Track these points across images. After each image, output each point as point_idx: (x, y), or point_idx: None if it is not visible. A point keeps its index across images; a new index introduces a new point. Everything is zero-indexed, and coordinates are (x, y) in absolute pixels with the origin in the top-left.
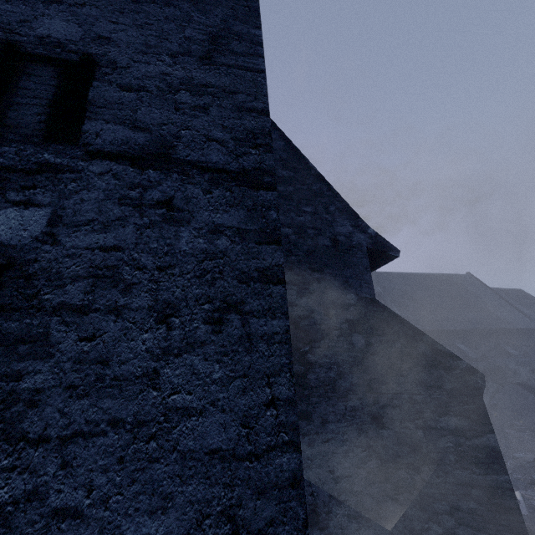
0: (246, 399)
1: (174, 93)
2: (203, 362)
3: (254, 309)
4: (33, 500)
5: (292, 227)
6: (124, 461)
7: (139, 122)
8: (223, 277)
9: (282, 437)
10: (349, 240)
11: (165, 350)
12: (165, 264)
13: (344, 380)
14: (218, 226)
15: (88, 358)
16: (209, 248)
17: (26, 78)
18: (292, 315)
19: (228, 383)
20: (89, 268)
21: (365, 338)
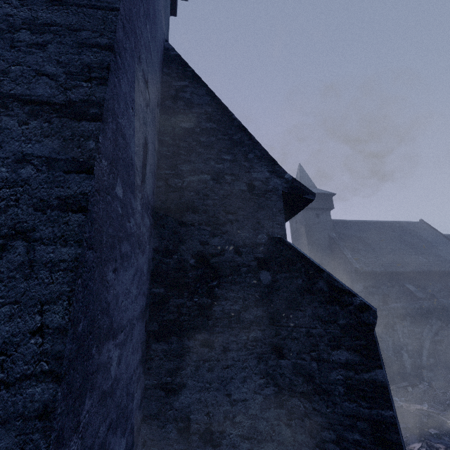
0: (11, 325)
1: (13, 32)
2: None
3: (44, 236)
4: None
5: (210, 174)
6: None
7: None
8: (18, 204)
9: (42, 366)
10: (265, 185)
11: None
12: None
13: (249, 313)
14: (26, 156)
15: None
16: (10, 177)
17: None
18: (204, 253)
19: None
20: None
21: (272, 275)
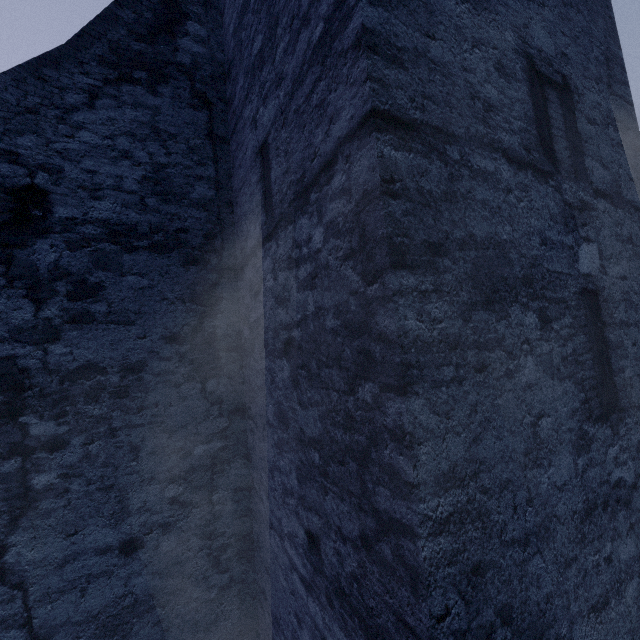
0: None
1: (607, 127)
2: None
3: None
4: None
5: None
6: None
7: (602, 159)
8: None
9: None
10: None
11: None
12: None
13: None
14: None
15: (637, 357)
16: None
17: (548, 104)
18: None
19: None
20: (621, 294)
21: None
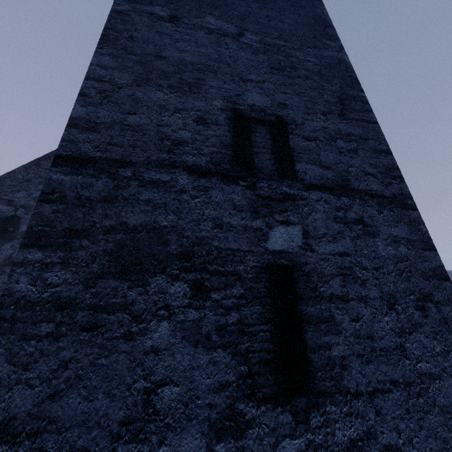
0: None
1: (334, 141)
2: (426, 339)
3: (440, 299)
4: (370, 438)
5: None
6: (409, 412)
7: (323, 162)
8: (413, 275)
9: None
10: None
11: (401, 329)
12: (376, 265)
13: None
14: (395, 237)
15: (360, 334)
16: (396, 254)
17: (253, 134)
18: None
19: (446, 355)
20: (337, 269)
21: None
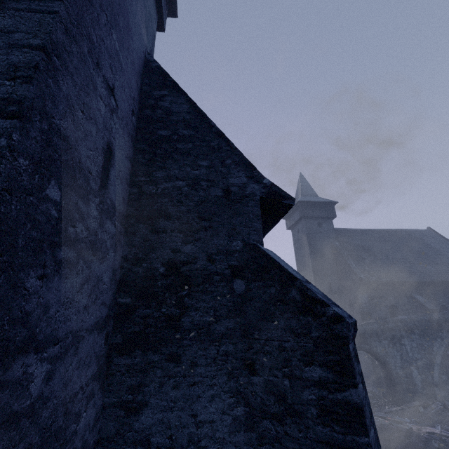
0: None
1: None
2: None
3: None
4: None
5: (186, 180)
6: None
7: None
8: None
9: None
10: (242, 190)
11: None
12: None
13: (220, 324)
14: None
15: None
16: None
17: None
18: (175, 261)
19: None
20: None
21: (246, 284)
